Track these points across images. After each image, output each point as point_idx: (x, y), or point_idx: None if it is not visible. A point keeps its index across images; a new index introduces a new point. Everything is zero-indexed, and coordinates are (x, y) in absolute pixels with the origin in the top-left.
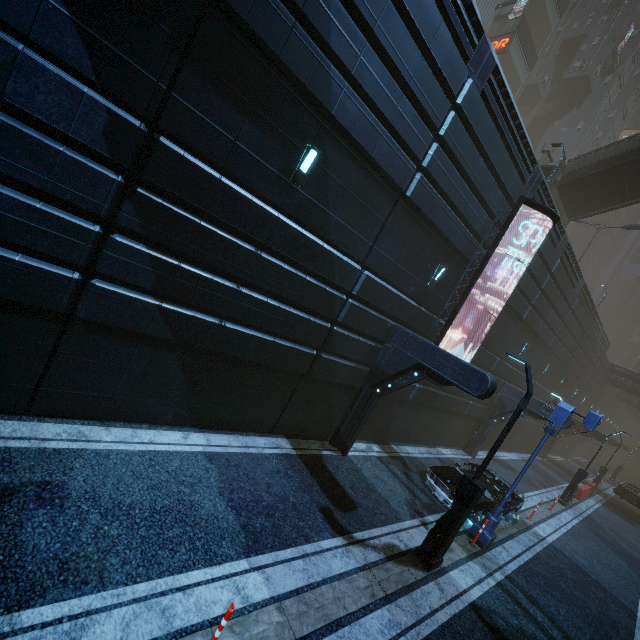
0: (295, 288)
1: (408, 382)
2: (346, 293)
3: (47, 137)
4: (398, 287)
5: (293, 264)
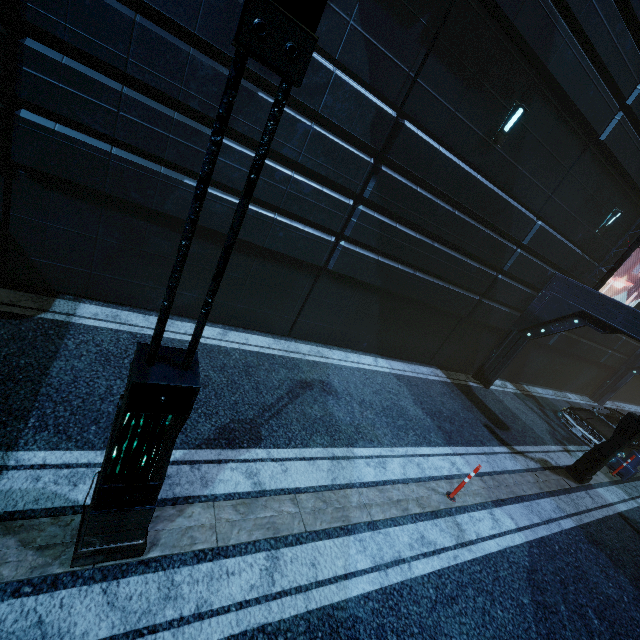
0: (476, 241)
1: (565, 328)
2: (514, 243)
3: (335, 136)
4: (564, 235)
5: (476, 219)
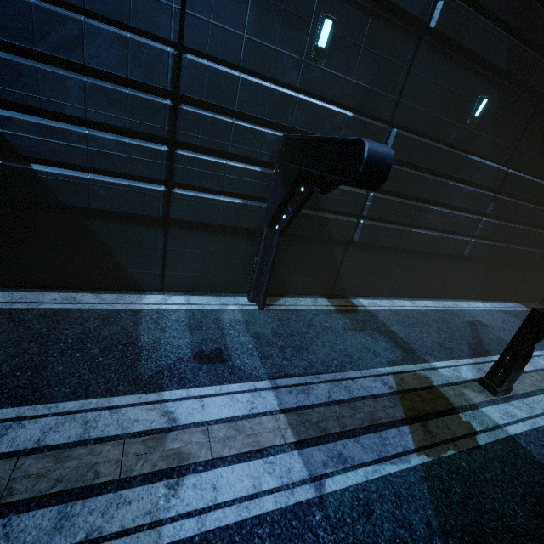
0: (543, 219)
1: None
2: None
3: (477, 189)
4: None
5: (542, 206)
